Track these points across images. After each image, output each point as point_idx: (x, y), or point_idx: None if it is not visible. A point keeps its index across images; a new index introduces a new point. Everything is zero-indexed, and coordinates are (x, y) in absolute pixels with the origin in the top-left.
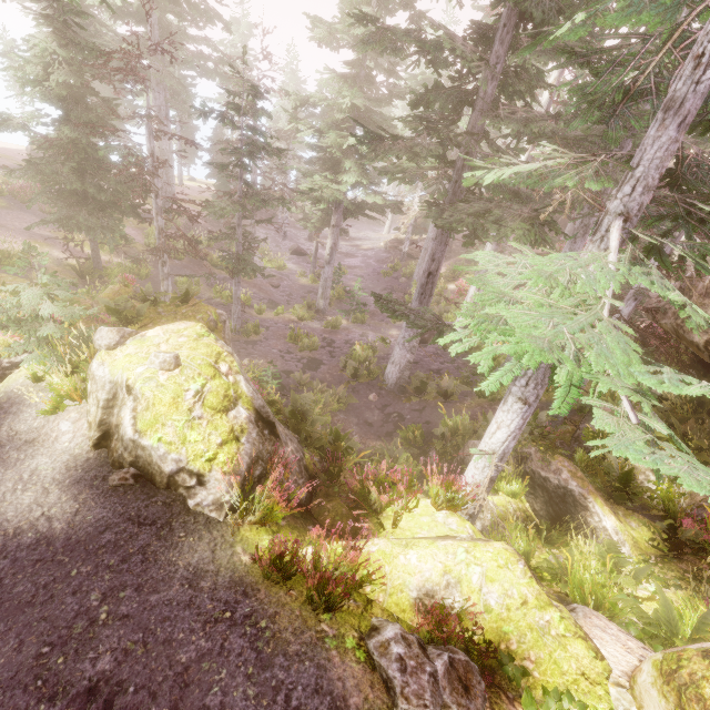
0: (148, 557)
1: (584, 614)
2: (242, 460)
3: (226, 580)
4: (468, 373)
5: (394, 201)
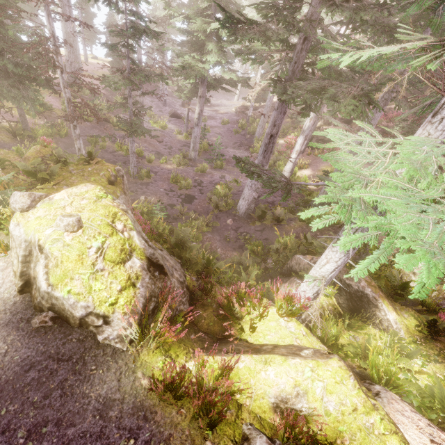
0: (65, 391)
1: (387, 400)
2: (138, 302)
3: (130, 407)
4: (293, 204)
5: (244, 77)
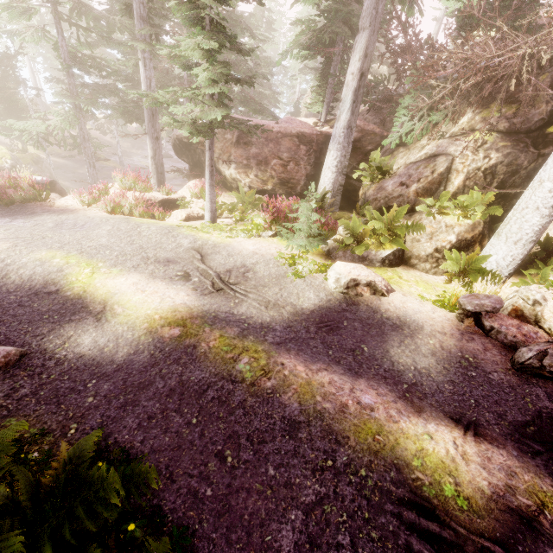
0: None
1: None
2: None
3: None
4: None
5: None
